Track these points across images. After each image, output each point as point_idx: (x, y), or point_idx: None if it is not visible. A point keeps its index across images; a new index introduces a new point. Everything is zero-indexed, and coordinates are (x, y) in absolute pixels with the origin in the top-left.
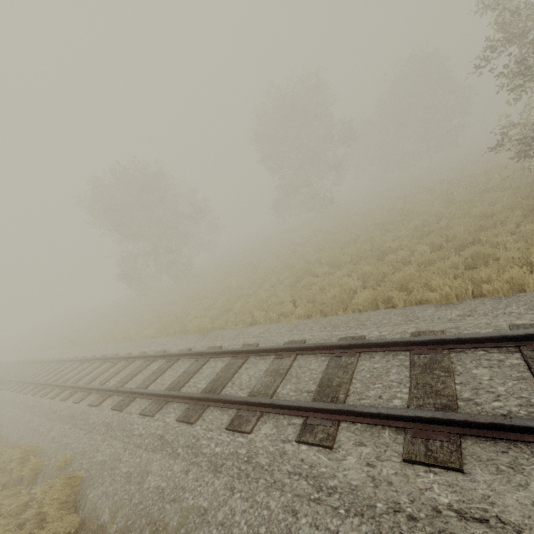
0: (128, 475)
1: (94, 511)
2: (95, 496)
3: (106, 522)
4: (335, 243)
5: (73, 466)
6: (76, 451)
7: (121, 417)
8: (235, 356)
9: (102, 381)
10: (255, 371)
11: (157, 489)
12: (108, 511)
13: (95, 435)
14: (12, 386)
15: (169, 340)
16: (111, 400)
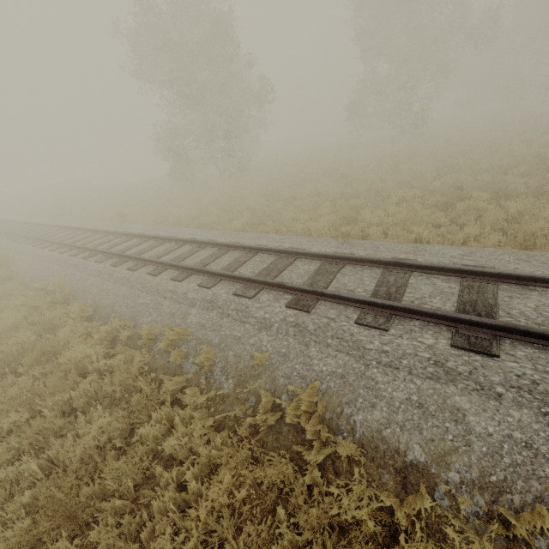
0: (417, 404)
1: (381, 440)
2: (371, 421)
3: (423, 463)
4: (467, 168)
5: (280, 369)
6: (265, 350)
7: (318, 321)
8: (470, 278)
9: (227, 269)
10: (539, 304)
11: (512, 440)
12: (419, 449)
13: (280, 335)
14: (68, 250)
15: (286, 238)
16: (270, 295)
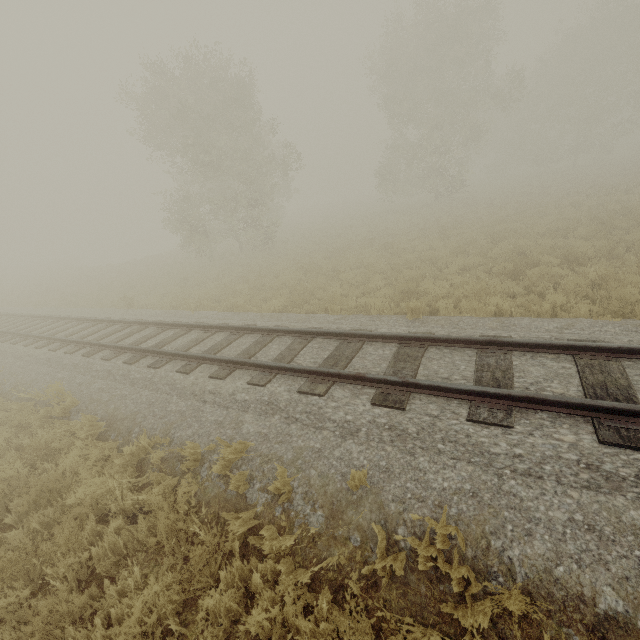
0: (586, 526)
1: (554, 584)
2: (533, 557)
3: (623, 614)
4: (522, 232)
5: (388, 491)
6: (358, 464)
7: (418, 420)
8: (585, 355)
9: (280, 360)
10: None
11: None
12: (612, 593)
13: (373, 443)
14: (62, 346)
15: (342, 318)
16: (346, 391)
